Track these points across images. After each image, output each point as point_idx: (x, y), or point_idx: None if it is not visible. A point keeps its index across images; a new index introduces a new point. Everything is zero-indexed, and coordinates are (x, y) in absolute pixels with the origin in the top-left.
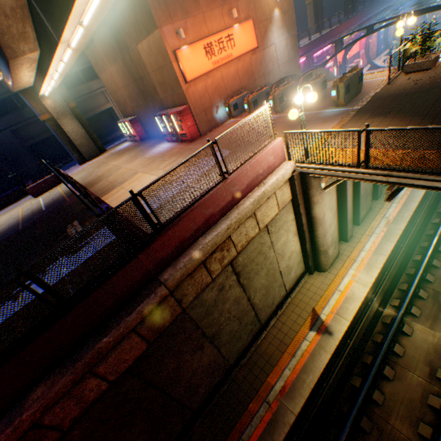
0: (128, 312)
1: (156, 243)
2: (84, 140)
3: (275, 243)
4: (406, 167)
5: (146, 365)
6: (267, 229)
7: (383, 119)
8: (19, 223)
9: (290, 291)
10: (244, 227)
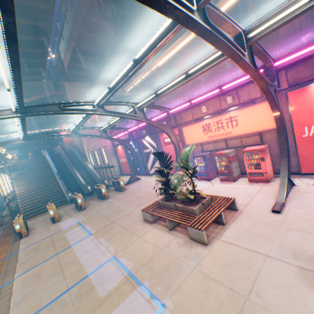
0: None
1: None
2: None
3: None
4: None
5: None
6: None
7: None
8: None
9: None
10: None
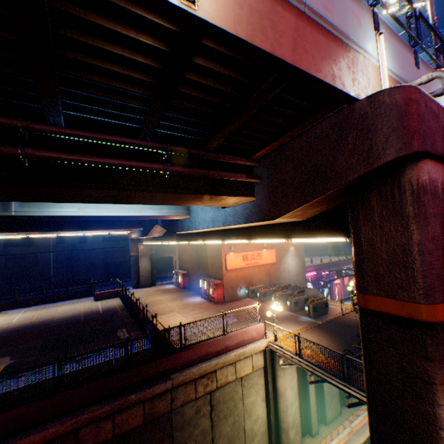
0: (149, 386)
1: (179, 353)
2: (147, 273)
3: (245, 397)
4: (315, 362)
5: (133, 440)
6: (242, 380)
7: (326, 334)
8: (81, 315)
9: None
10: (226, 369)
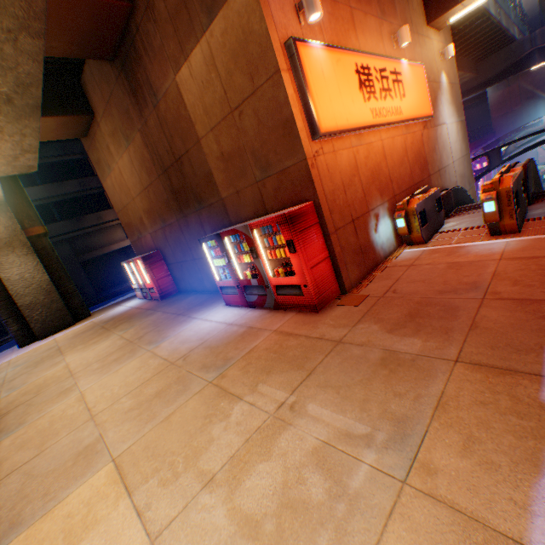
0: None
1: None
2: (42, 295)
3: None
4: None
5: None
6: None
7: None
8: None
9: None
10: None
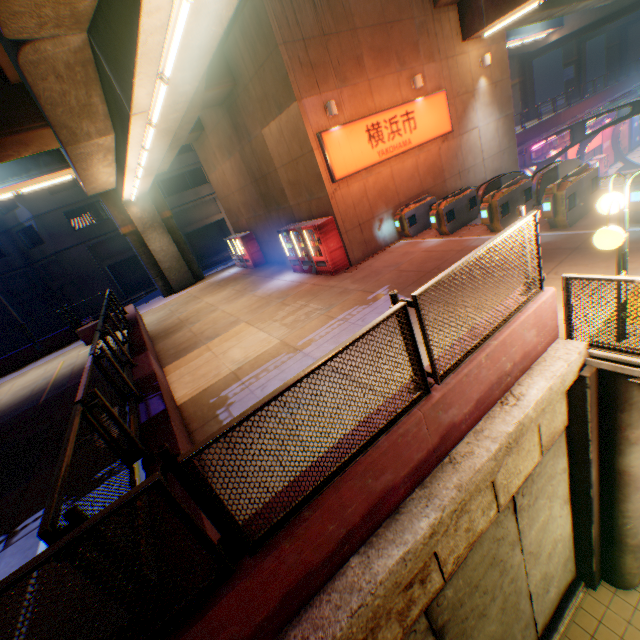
0: None
1: (223, 602)
2: (174, 263)
3: (525, 530)
4: None
5: None
6: (513, 501)
7: None
8: (46, 389)
9: (544, 631)
10: (465, 512)
